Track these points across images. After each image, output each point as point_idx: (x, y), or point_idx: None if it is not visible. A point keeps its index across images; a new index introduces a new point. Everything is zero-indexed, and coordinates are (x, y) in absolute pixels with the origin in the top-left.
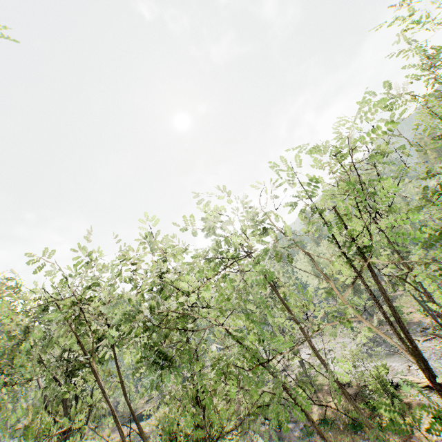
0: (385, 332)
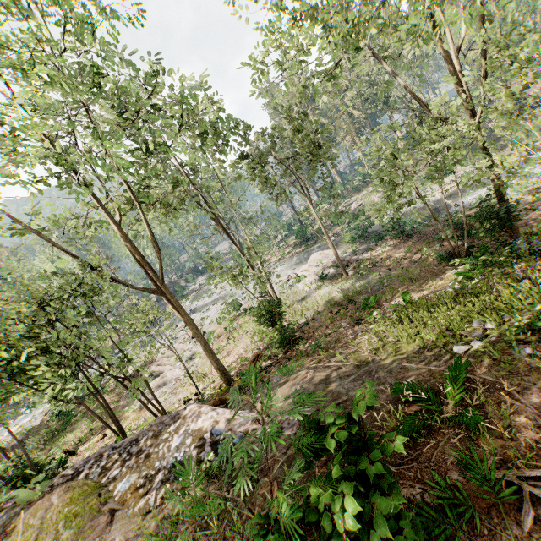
0: None
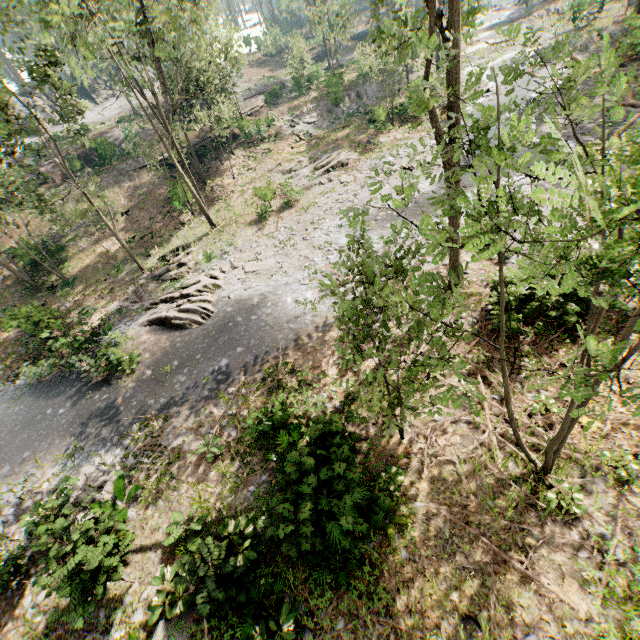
0: (591, 38)
